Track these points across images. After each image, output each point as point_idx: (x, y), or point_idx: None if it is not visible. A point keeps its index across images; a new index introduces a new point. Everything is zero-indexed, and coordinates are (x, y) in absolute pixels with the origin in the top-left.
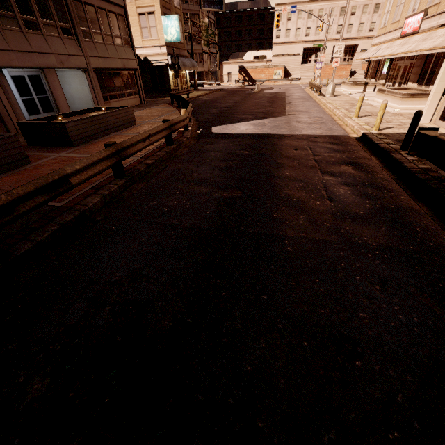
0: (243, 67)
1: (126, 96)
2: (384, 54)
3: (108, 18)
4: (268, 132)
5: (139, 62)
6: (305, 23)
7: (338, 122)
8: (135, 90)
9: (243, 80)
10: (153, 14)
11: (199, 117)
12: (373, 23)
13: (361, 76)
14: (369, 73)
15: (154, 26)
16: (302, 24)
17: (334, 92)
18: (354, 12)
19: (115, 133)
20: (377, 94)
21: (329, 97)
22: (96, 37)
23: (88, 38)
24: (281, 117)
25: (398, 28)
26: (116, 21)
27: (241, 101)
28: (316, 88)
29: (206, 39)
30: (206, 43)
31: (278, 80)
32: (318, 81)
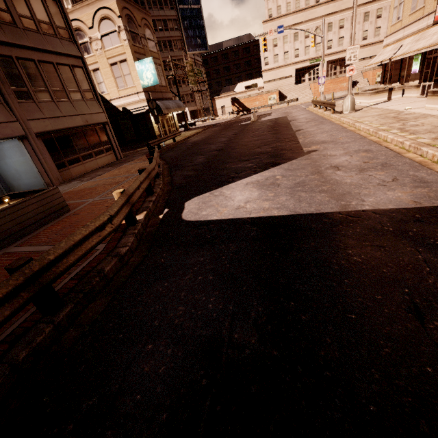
0: (235, 99)
1: (94, 156)
2: (417, 48)
3: (57, 72)
4: (291, 208)
5: (118, 113)
6: (292, 45)
7: (410, 157)
8: (107, 146)
9: (237, 111)
10: (125, 62)
11: (174, 175)
12: (366, 32)
13: (365, 85)
14: (387, 77)
15: (128, 74)
16: (290, 47)
17: (354, 107)
18: (342, 26)
19: (8, 248)
20: (431, 99)
21: (349, 114)
22: (40, 95)
23: (26, 98)
24: (300, 160)
25: (425, 15)
26: (71, 74)
27: (236, 137)
28: (326, 106)
29: (192, 79)
30: (193, 82)
31: (274, 104)
32: (322, 97)
